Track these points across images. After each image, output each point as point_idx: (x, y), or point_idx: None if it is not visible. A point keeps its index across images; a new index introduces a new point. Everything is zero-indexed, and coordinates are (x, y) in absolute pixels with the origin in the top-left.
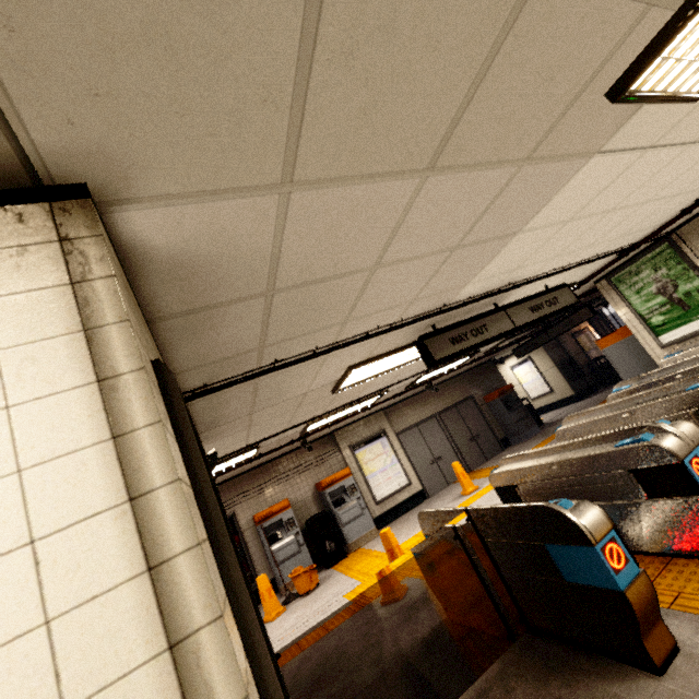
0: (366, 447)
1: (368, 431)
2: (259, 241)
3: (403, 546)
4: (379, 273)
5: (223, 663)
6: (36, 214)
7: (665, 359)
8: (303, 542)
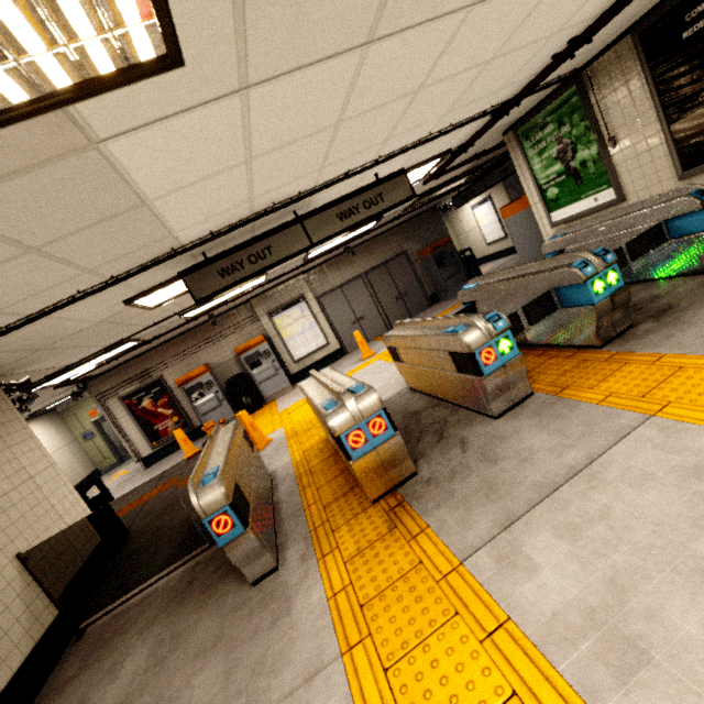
0: (284, 313)
1: (286, 297)
2: None
3: (289, 409)
4: None
5: None
6: None
7: (548, 242)
8: (223, 398)
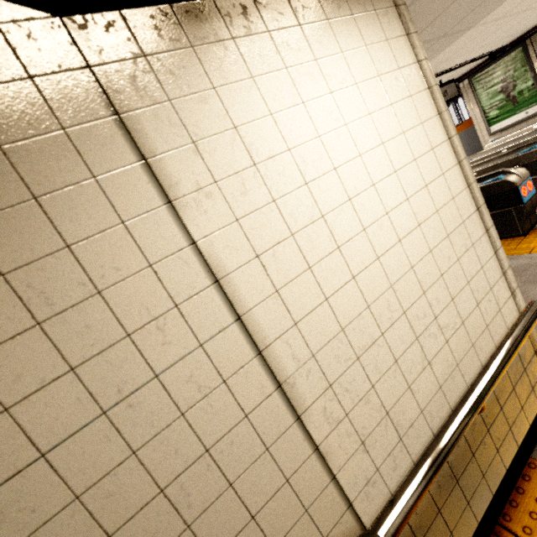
0: None
1: None
2: None
3: None
4: None
5: (478, 193)
6: None
7: (490, 144)
8: None
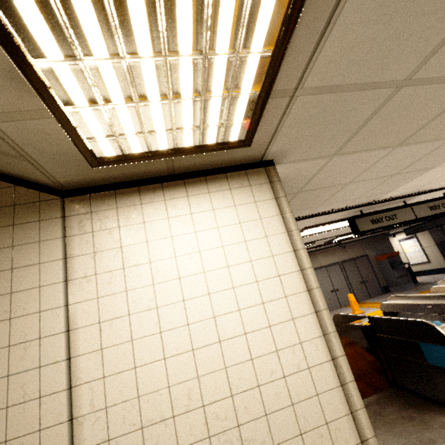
0: None
1: None
2: (309, 174)
3: None
4: (348, 185)
5: (329, 321)
6: (261, 172)
7: None
8: None
